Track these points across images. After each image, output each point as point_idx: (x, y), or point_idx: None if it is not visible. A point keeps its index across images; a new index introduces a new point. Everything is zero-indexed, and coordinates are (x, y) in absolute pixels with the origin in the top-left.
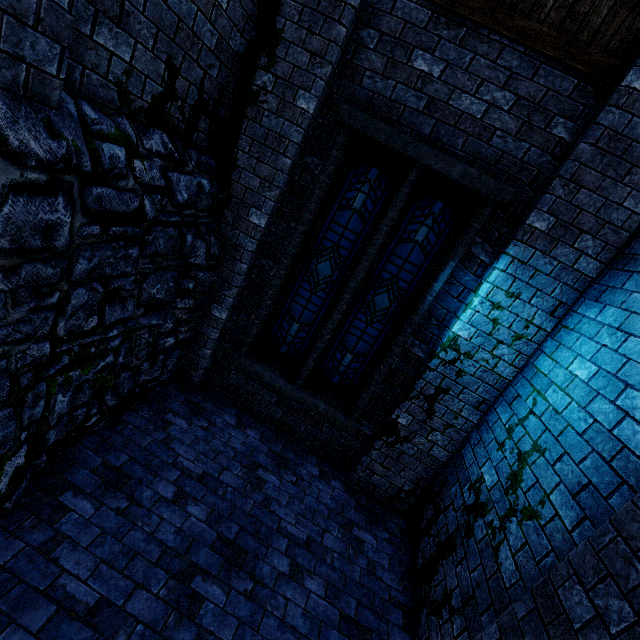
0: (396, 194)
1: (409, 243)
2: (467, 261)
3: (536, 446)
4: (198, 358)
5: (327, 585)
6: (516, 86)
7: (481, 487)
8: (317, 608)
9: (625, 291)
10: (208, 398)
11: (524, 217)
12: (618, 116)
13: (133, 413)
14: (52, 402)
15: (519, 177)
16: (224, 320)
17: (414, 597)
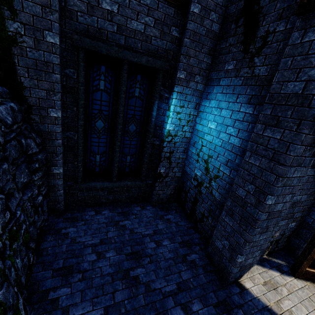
0: (121, 78)
1: (133, 98)
2: (161, 98)
3: (209, 156)
4: (57, 197)
5: (169, 239)
6: (152, 14)
7: (197, 177)
8: (171, 247)
9: (214, 93)
10: (73, 211)
11: (175, 74)
12: (193, 25)
13: (44, 242)
14: (15, 265)
15: (167, 57)
16: (62, 172)
17: (192, 222)
